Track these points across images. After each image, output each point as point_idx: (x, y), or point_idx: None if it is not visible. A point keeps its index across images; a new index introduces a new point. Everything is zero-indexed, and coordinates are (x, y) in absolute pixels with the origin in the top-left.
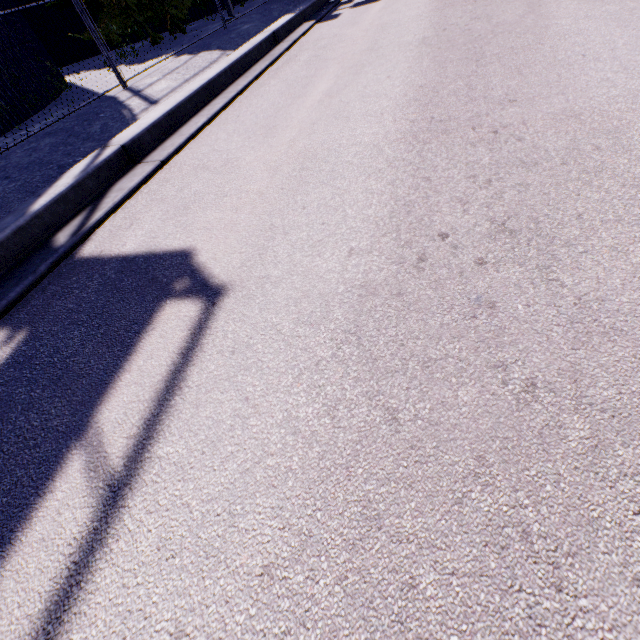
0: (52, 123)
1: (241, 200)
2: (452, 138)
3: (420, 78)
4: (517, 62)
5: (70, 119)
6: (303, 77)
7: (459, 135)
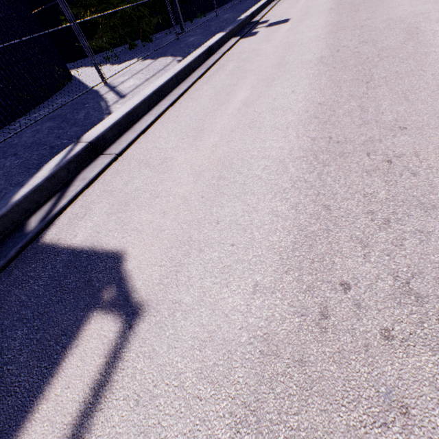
0: (53, 111)
1: (169, 203)
2: (349, 163)
3: (319, 95)
4: (403, 87)
5: (66, 107)
6: (227, 85)
7: (355, 160)
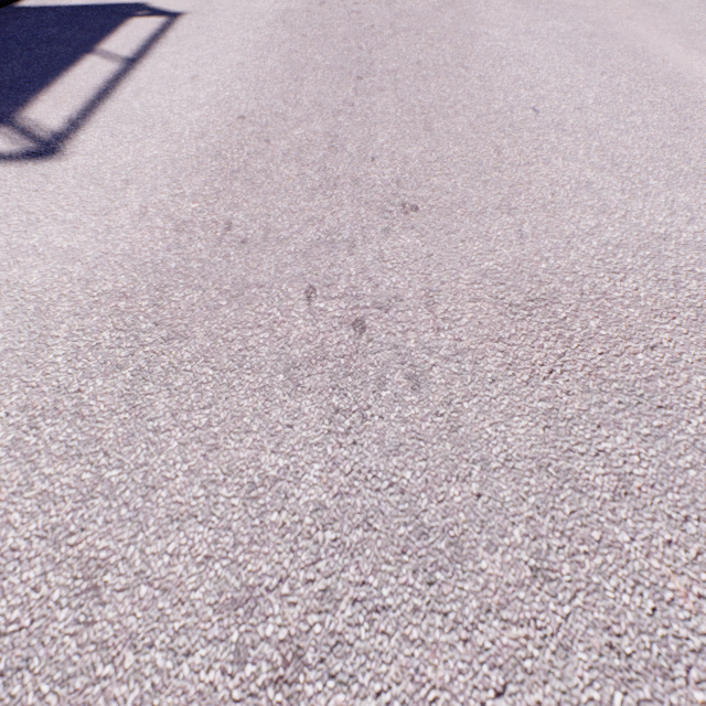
0: None
1: None
2: None
3: None
4: None
5: None
6: None
7: None
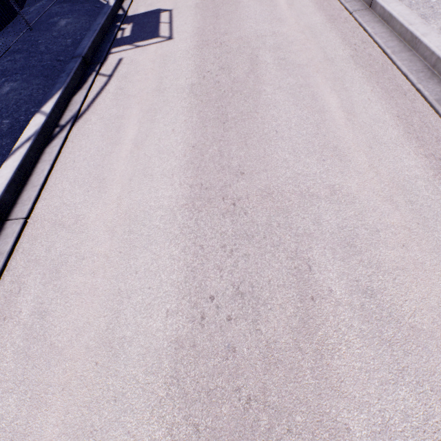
0: None
1: (165, 1)
2: None
3: None
4: None
5: None
6: None
7: None
